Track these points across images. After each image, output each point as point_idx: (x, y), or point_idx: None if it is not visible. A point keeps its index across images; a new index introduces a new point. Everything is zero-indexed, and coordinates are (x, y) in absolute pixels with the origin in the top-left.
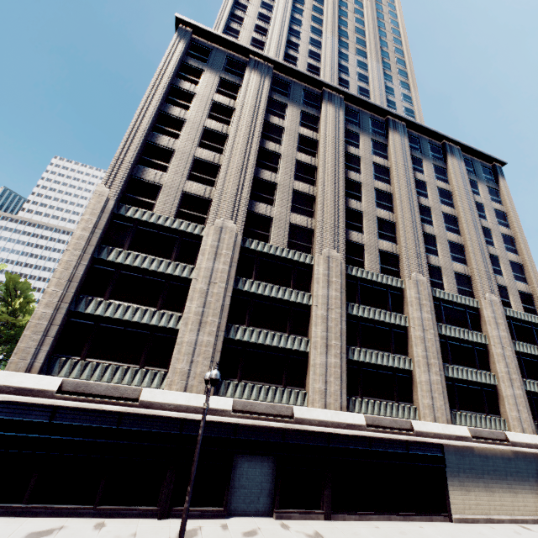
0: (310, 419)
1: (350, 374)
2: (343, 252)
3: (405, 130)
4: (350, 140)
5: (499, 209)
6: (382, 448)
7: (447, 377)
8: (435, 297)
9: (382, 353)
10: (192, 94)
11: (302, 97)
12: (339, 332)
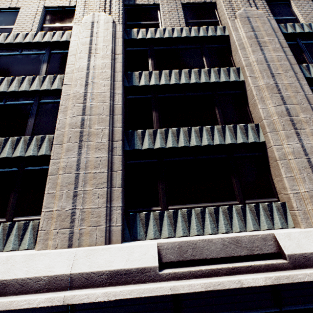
0: None
1: None
2: (265, 9)
3: None
4: None
5: None
6: None
7: None
8: None
9: None
10: None
11: None
12: (304, 100)
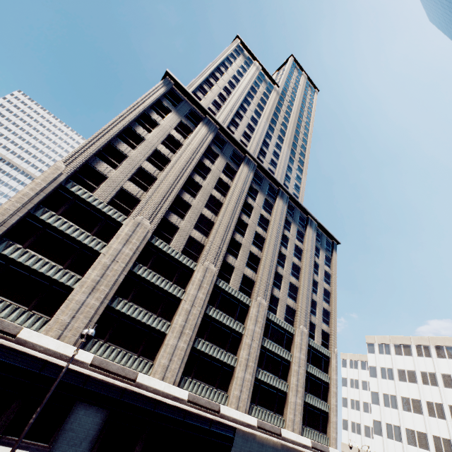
0: (148, 386)
1: (190, 358)
2: (218, 268)
3: (287, 200)
4: (251, 194)
5: (328, 271)
6: (193, 421)
7: (257, 378)
8: (268, 318)
9: (219, 349)
10: (157, 123)
11: (231, 154)
12: (194, 325)
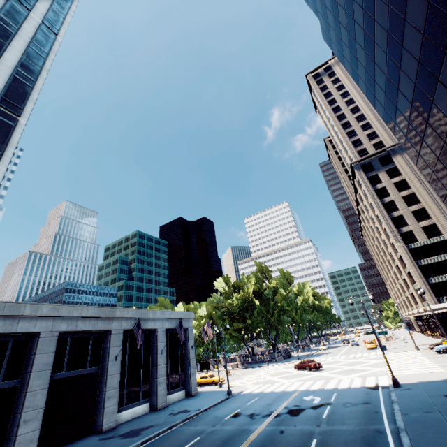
0: None
1: None
2: None
3: None
4: None
5: None
6: None
7: None
8: None
9: None
10: (383, 187)
11: None
12: None
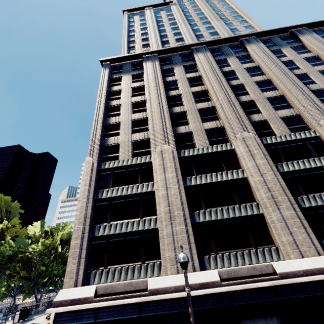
0: (293, 272)
1: (309, 220)
2: (252, 131)
3: (257, 39)
4: (221, 65)
5: None
6: None
7: None
8: None
9: None
10: (120, 90)
11: (180, 59)
12: (280, 189)
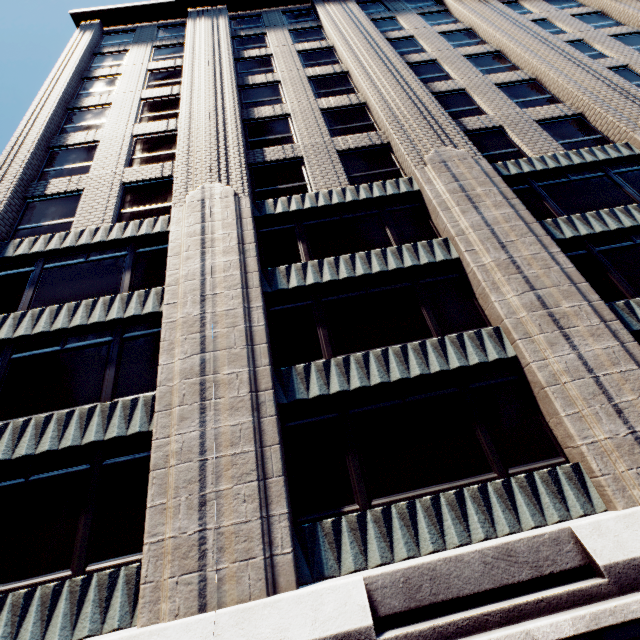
0: None
1: None
2: (468, 145)
3: None
4: (384, 29)
5: None
6: None
7: None
8: None
9: None
10: (117, 77)
11: (284, 20)
12: (563, 279)
